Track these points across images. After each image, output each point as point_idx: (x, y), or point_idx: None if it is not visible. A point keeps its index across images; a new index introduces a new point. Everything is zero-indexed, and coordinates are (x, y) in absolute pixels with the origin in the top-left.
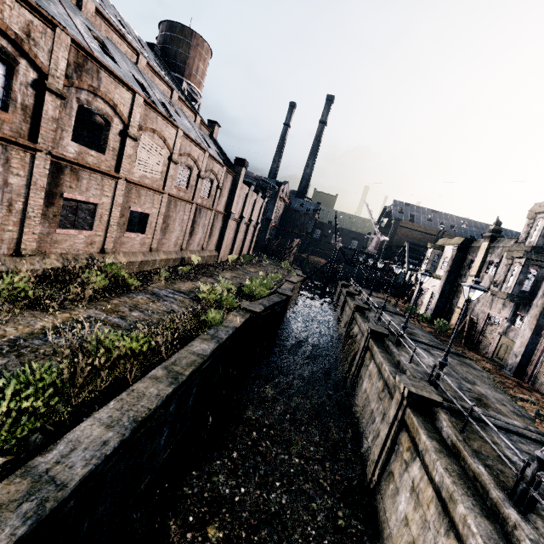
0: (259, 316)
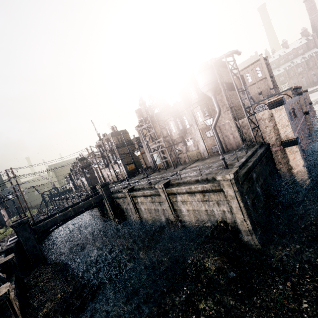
0: None
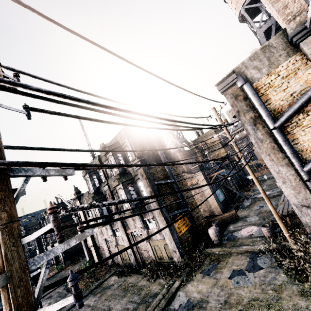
0: None
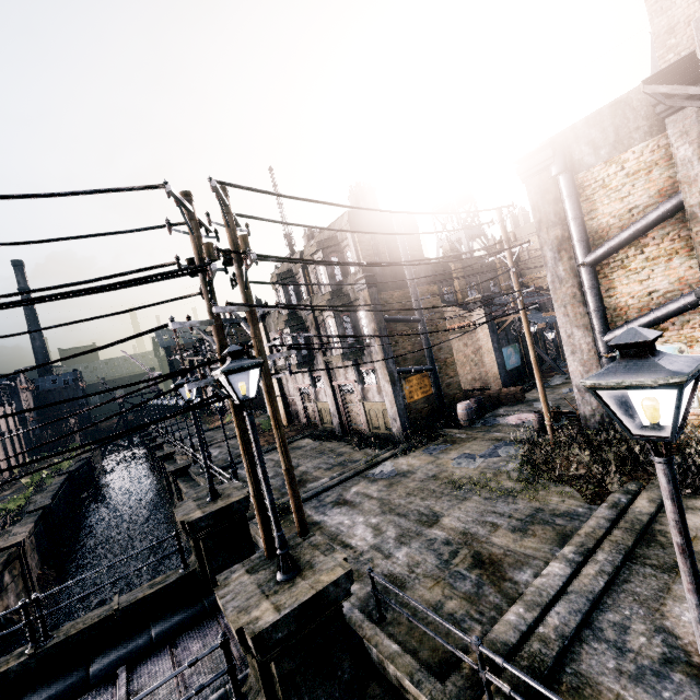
0: (75, 475)
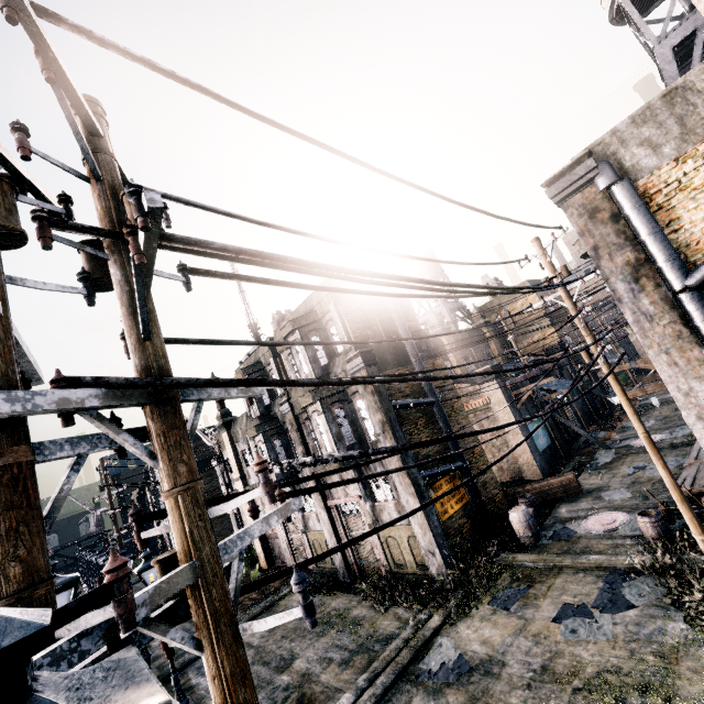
0: None
